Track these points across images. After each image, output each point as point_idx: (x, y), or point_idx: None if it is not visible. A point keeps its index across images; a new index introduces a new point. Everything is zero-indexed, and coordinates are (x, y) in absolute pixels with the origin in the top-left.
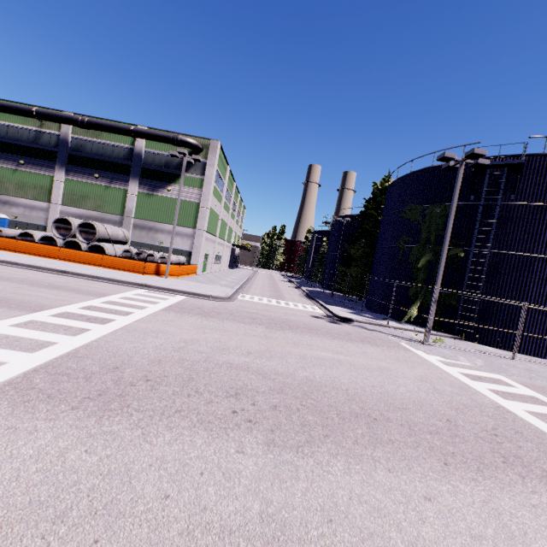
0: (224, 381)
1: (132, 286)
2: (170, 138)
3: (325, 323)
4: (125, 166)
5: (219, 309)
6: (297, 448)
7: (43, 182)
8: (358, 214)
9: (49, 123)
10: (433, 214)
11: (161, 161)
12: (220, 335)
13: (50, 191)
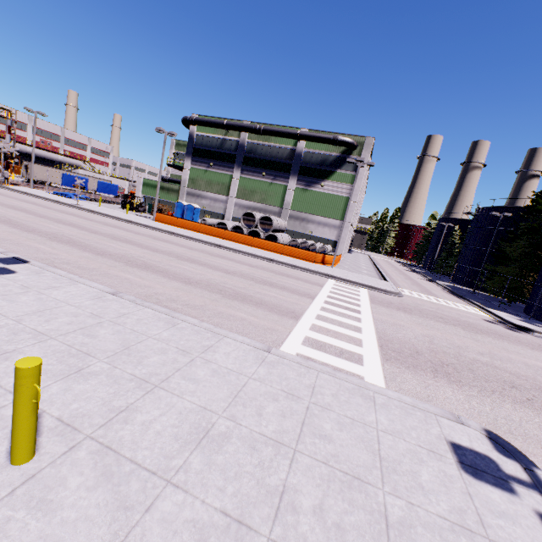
0: (493, 375)
1: (322, 276)
2: (330, 139)
3: (505, 330)
4: (286, 165)
5: (405, 305)
6: None
7: (224, 180)
8: (515, 207)
9: (231, 131)
10: None
11: (317, 159)
12: (439, 333)
13: (229, 186)
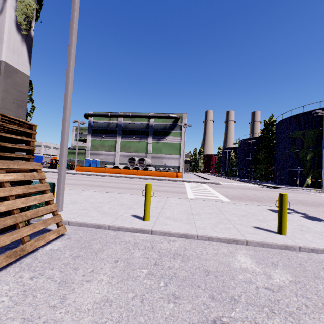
0: (272, 199)
1: (181, 181)
2: (166, 116)
3: (269, 189)
4: (145, 131)
5: (225, 186)
6: (313, 207)
7: (112, 143)
8: (255, 137)
9: (113, 118)
10: (309, 134)
11: (161, 126)
12: (245, 192)
13: (115, 146)
